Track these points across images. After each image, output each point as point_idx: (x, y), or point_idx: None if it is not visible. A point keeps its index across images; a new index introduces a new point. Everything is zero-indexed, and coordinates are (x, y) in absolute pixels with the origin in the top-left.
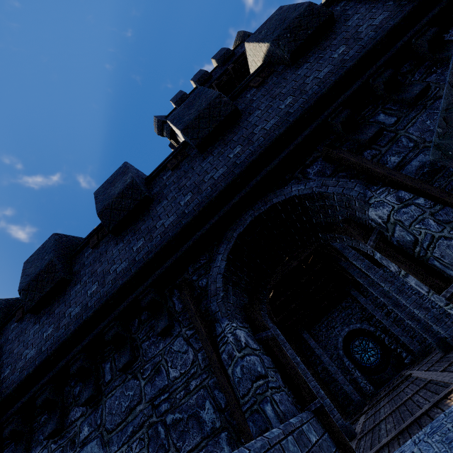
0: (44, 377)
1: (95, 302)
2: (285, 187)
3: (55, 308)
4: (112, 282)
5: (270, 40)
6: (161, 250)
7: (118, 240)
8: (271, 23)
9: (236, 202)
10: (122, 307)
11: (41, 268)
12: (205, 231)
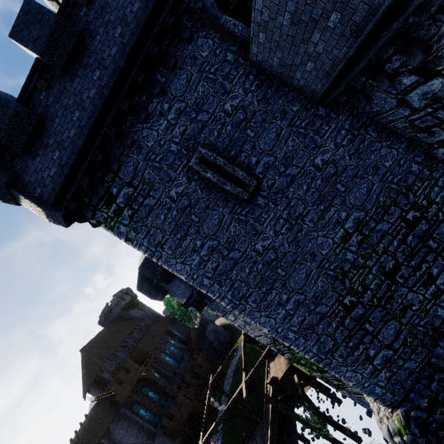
0: (117, 98)
1: (129, 38)
2: None
3: (87, 61)
4: (135, 20)
5: None
6: None
7: None
8: None
9: None
10: (156, 31)
11: (51, 27)
12: None
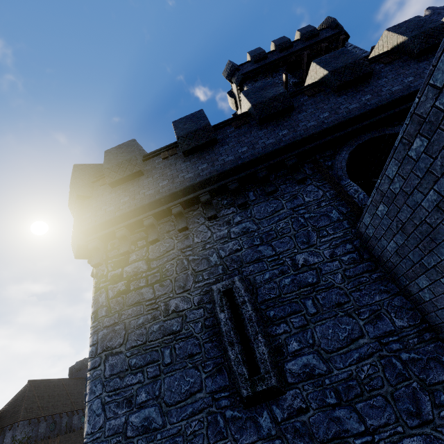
0: (203, 189)
1: (248, 156)
2: (395, 127)
3: (205, 156)
4: (262, 148)
5: (409, 36)
6: (306, 138)
7: (261, 127)
8: (410, 25)
9: (365, 124)
10: (273, 162)
11: (199, 127)
12: (340, 135)
